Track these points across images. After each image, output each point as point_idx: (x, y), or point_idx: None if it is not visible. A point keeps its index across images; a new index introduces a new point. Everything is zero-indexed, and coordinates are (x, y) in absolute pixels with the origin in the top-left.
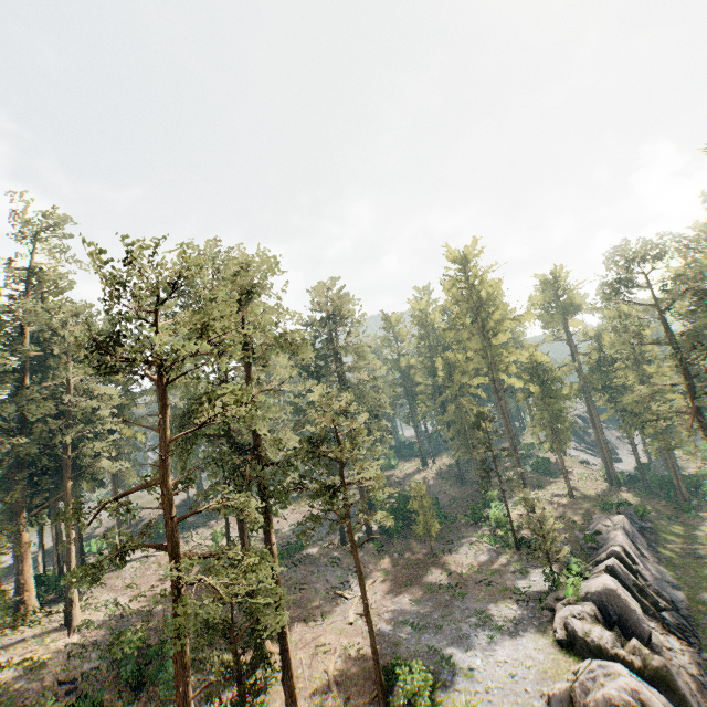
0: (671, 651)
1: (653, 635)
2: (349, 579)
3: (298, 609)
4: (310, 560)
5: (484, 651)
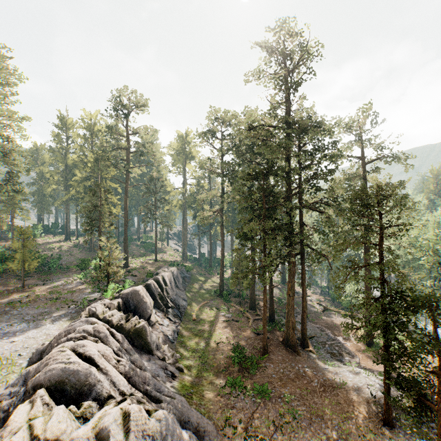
0: (161, 325)
1: (153, 316)
2: None
3: None
4: None
5: (5, 337)
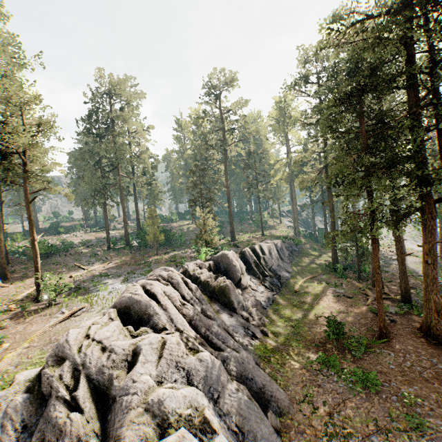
0: (254, 290)
1: (244, 280)
2: (96, 262)
3: (45, 271)
4: (79, 254)
5: (131, 282)
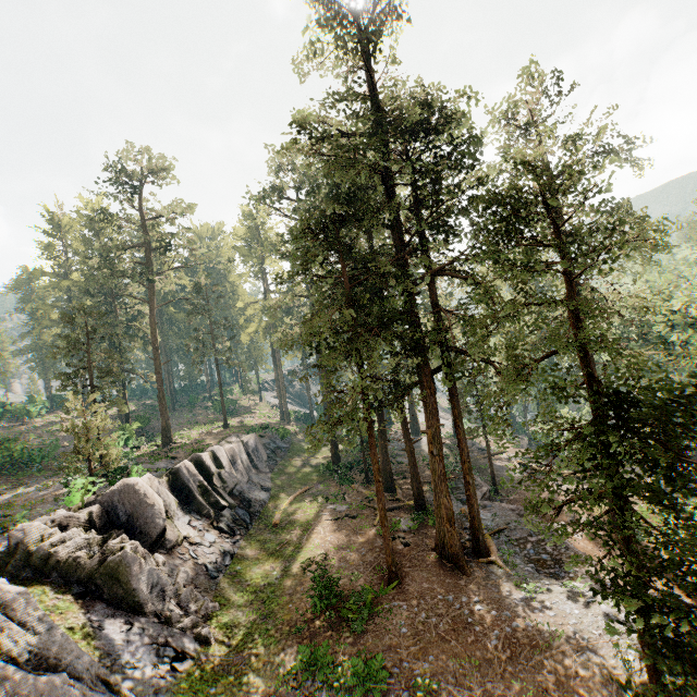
0: (196, 545)
1: (173, 531)
2: None
3: None
4: None
5: None
